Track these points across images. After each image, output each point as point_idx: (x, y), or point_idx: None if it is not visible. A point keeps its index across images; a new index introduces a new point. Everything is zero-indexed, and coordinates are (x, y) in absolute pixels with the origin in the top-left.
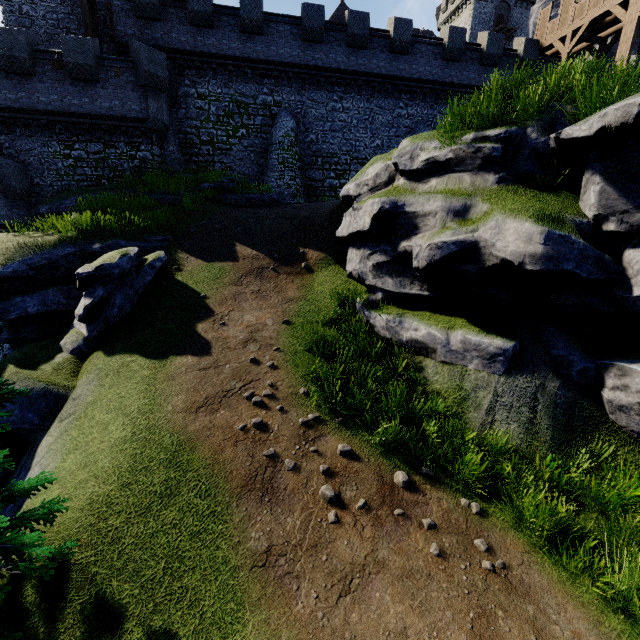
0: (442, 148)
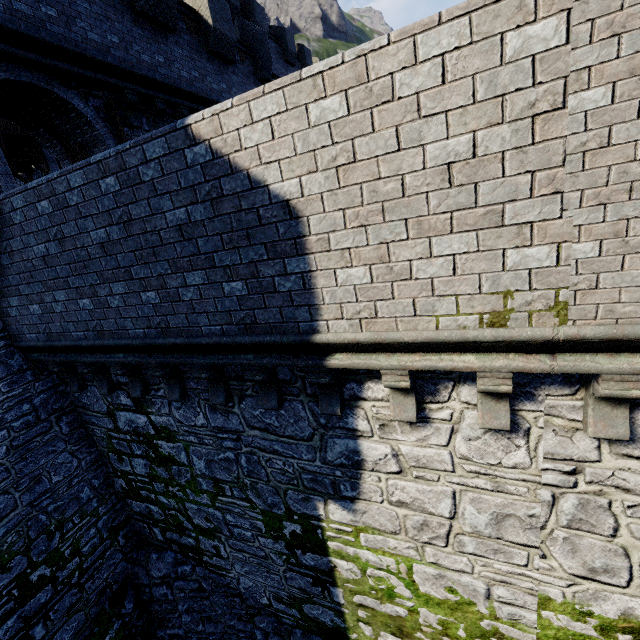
0: None
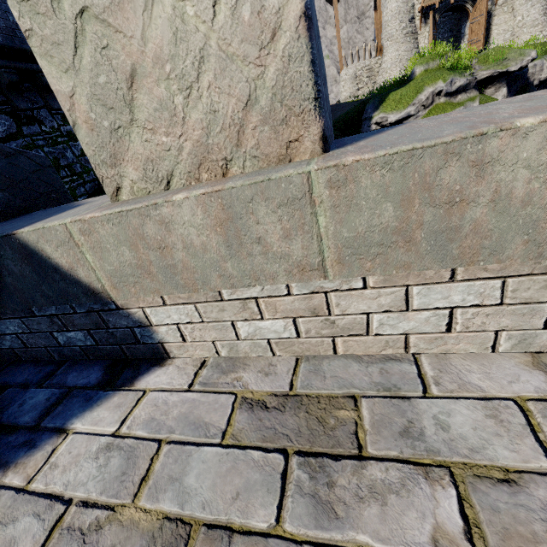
0: (463, 79)
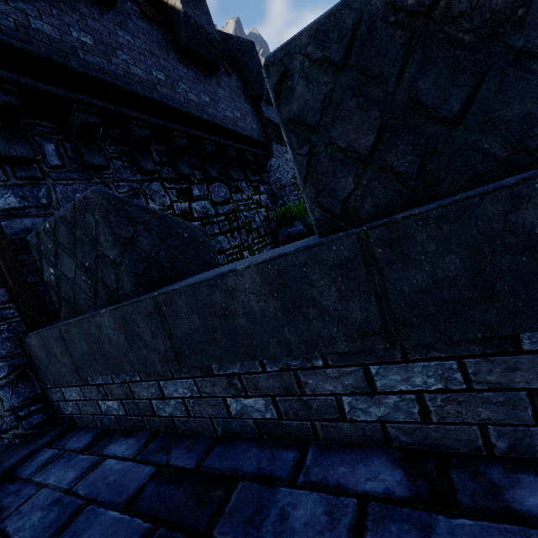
0: None
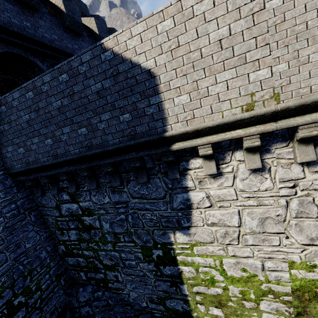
0: None
